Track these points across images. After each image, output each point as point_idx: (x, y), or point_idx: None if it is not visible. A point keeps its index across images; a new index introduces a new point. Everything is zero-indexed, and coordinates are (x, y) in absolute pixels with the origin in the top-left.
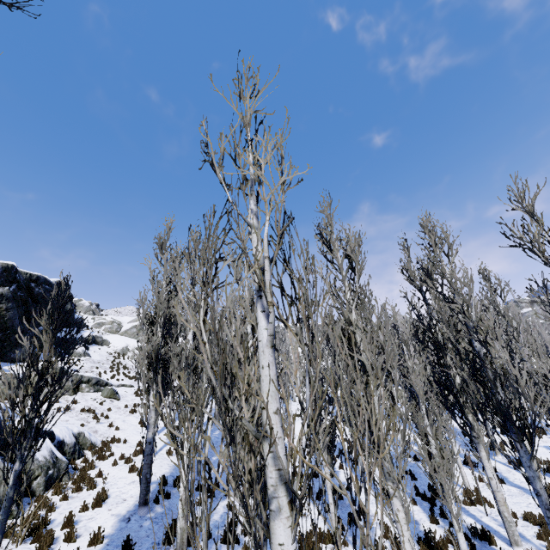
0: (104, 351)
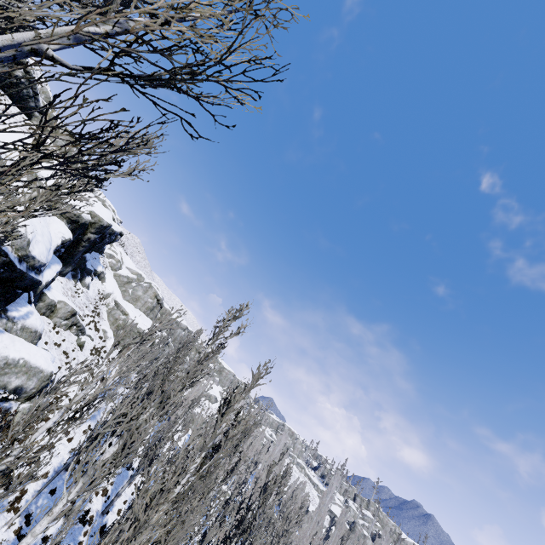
0: (98, 286)
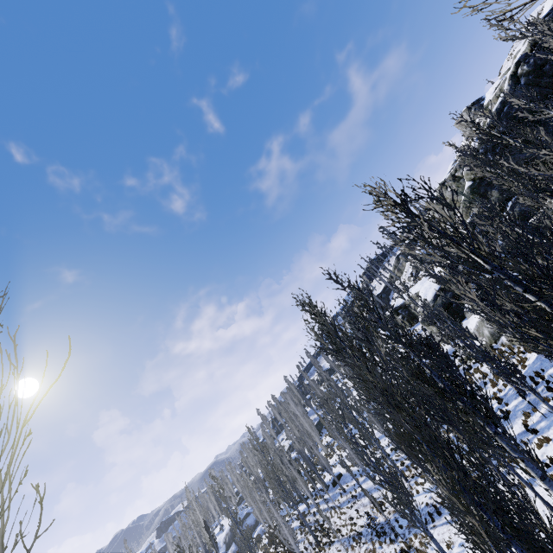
0: None
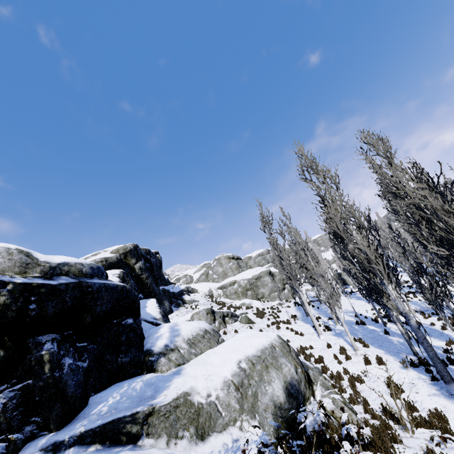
0: (198, 296)
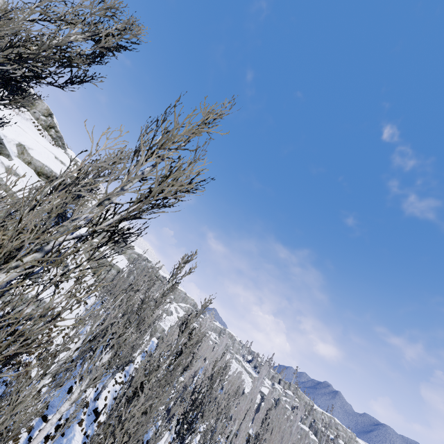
0: None
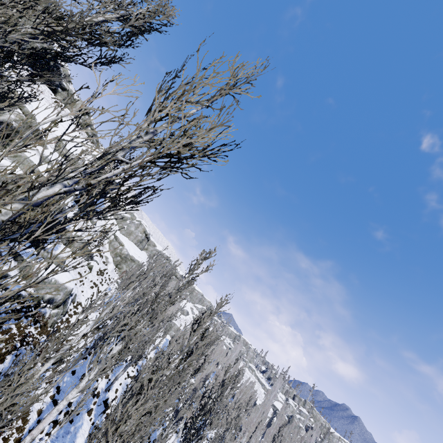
0: (102, 223)
